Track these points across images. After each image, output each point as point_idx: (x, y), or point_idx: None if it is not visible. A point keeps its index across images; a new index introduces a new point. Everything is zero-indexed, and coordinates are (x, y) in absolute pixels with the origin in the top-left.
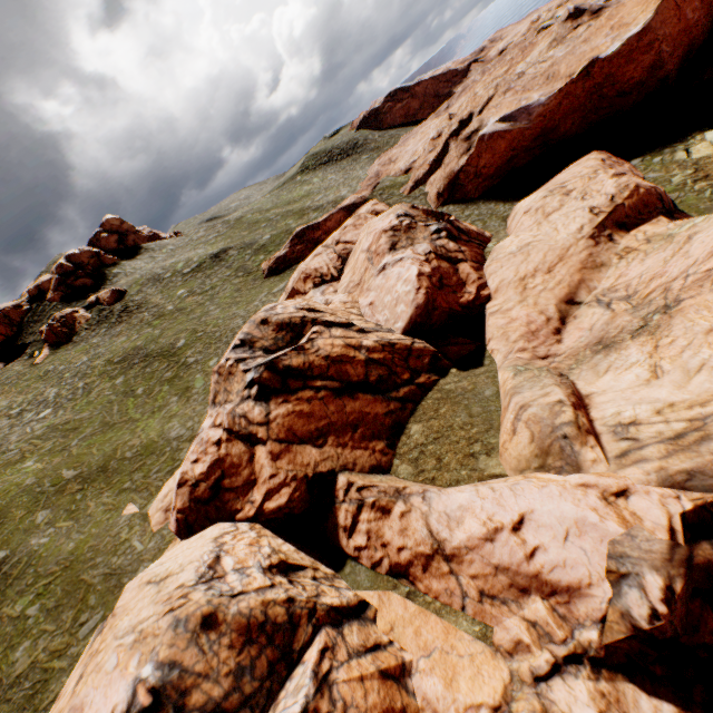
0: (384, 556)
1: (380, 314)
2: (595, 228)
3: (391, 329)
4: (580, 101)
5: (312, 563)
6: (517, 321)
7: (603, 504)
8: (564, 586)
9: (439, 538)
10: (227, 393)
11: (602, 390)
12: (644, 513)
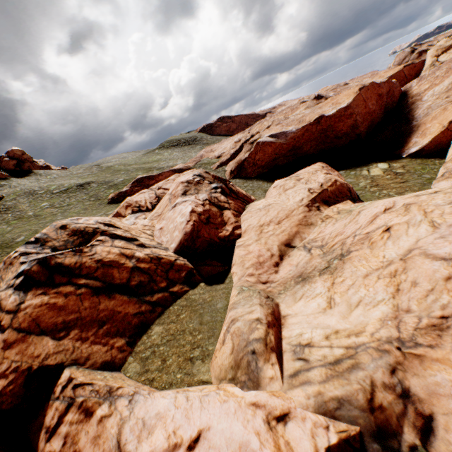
0: None
1: (165, 236)
2: (310, 201)
3: (168, 247)
4: (315, 136)
5: None
6: (252, 253)
7: (266, 428)
8: None
9: (124, 451)
10: (1, 280)
11: (295, 313)
12: (296, 443)
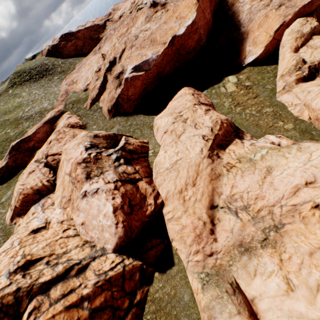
0: None
1: (92, 231)
2: (209, 150)
3: (104, 247)
4: (171, 57)
5: None
6: (187, 228)
7: None
8: None
9: None
10: None
11: (259, 294)
12: None
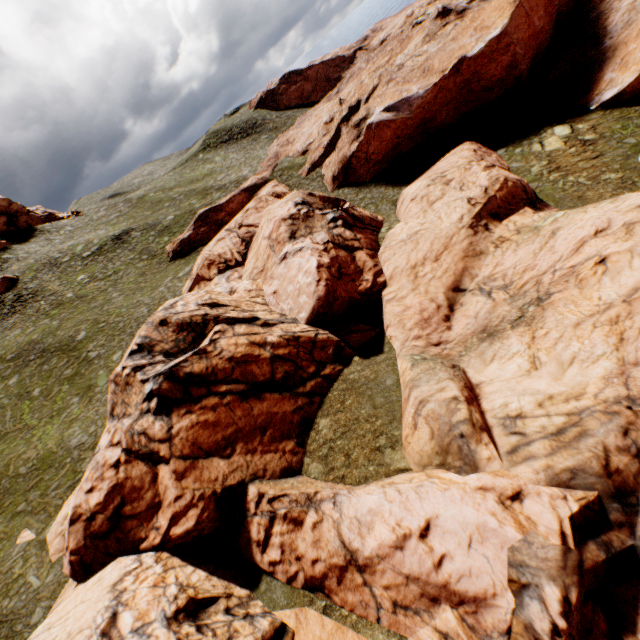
0: (299, 570)
1: (284, 303)
2: (473, 218)
3: (296, 318)
4: (453, 95)
5: (225, 588)
6: (411, 309)
7: (501, 508)
8: (471, 596)
9: (351, 548)
10: (126, 406)
11: (489, 379)
12: (538, 517)
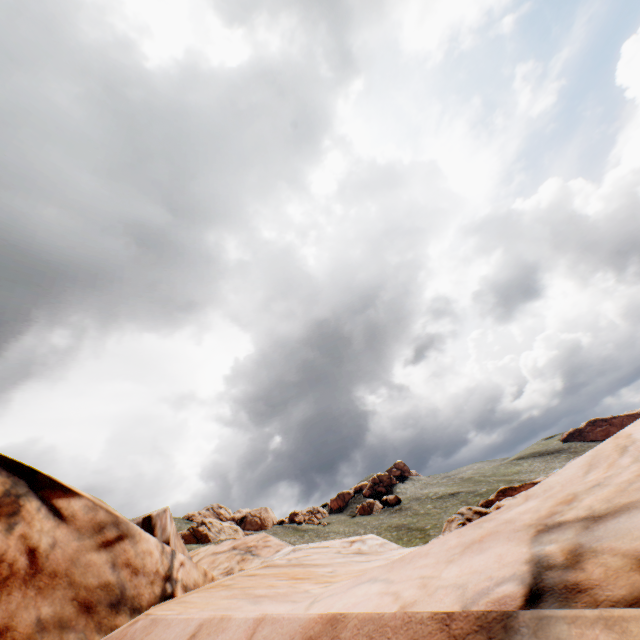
0: None
1: None
2: None
3: None
4: None
5: None
6: None
7: None
8: None
9: None
10: (449, 527)
11: None
12: None
